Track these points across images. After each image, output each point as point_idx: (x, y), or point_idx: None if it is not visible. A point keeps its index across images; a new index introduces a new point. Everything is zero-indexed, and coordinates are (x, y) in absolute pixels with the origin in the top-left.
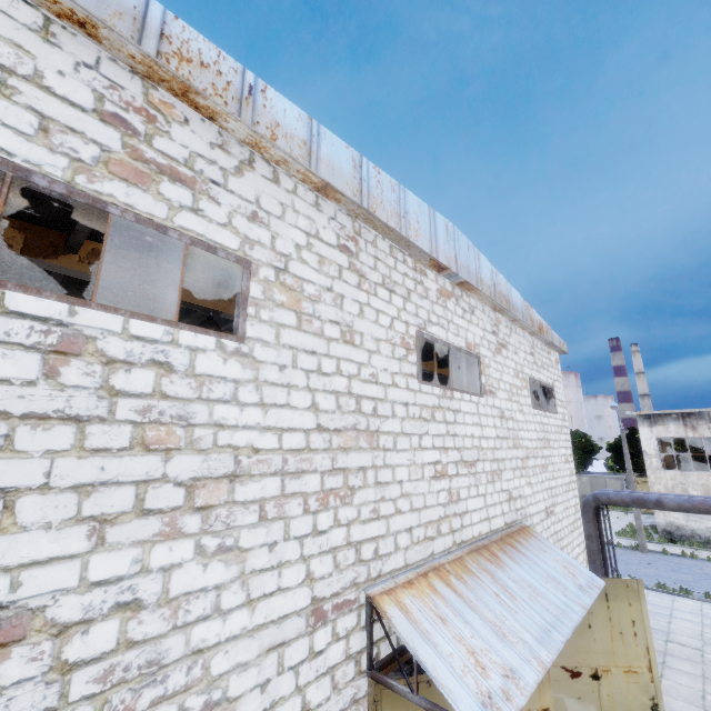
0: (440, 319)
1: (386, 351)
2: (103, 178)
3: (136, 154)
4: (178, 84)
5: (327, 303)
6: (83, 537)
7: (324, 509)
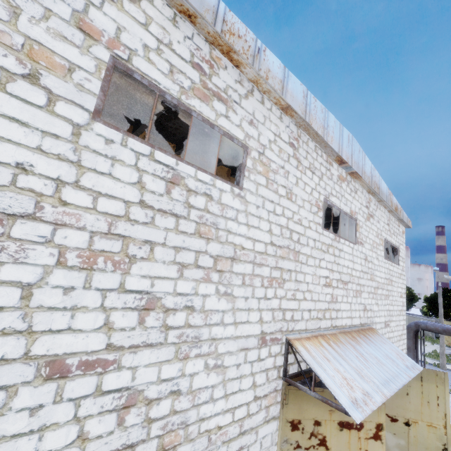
0: (337, 193)
1: (307, 207)
2: (191, 97)
3: (204, 85)
4: (226, 48)
5: (280, 175)
6: (176, 271)
7: (270, 287)
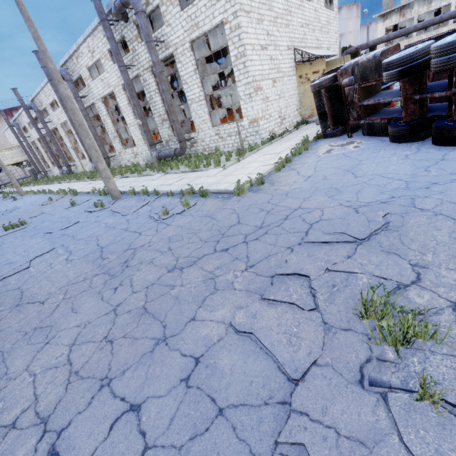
0: None
1: None
2: None
3: None
4: None
5: None
6: (269, 23)
7: (286, 28)
